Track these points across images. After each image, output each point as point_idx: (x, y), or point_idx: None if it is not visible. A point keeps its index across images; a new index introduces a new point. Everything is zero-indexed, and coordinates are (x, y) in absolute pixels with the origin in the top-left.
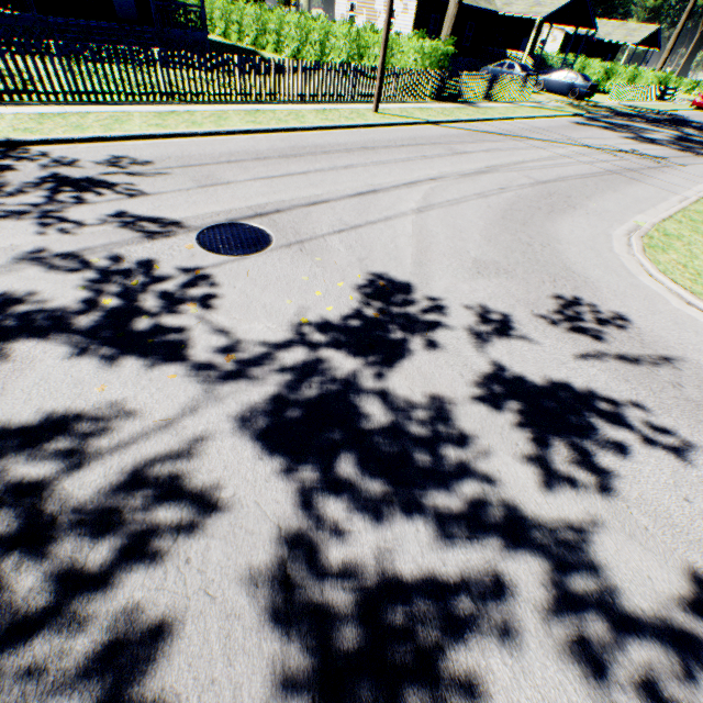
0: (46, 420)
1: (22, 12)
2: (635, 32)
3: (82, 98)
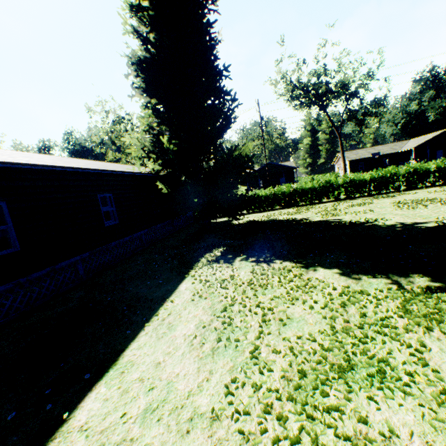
0: None
1: None
2: (424, 139)
3: None
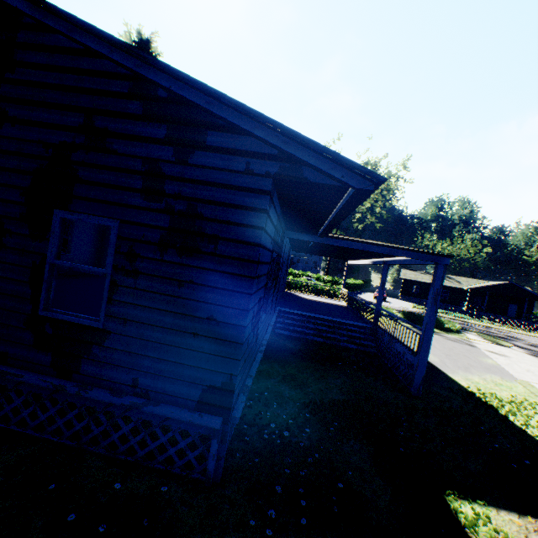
0: (504, 336)
1: (480, 311)
2: None
3: (498, 326)
